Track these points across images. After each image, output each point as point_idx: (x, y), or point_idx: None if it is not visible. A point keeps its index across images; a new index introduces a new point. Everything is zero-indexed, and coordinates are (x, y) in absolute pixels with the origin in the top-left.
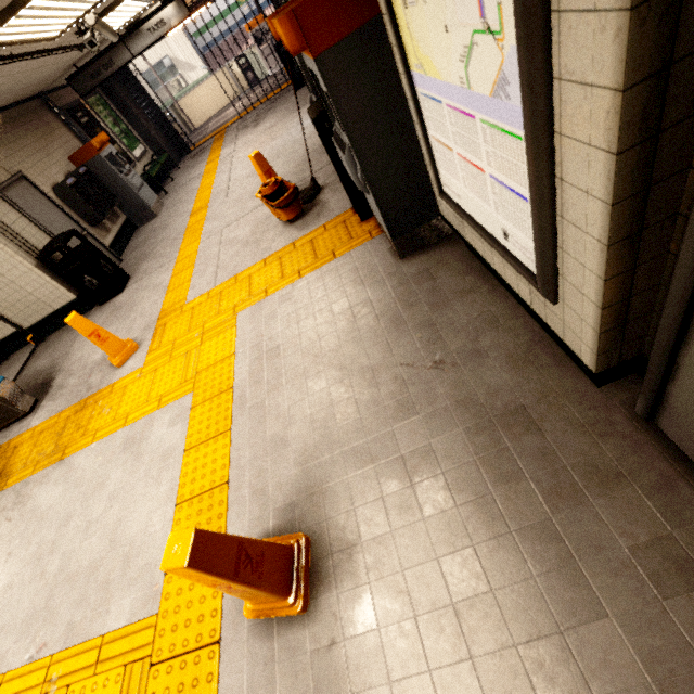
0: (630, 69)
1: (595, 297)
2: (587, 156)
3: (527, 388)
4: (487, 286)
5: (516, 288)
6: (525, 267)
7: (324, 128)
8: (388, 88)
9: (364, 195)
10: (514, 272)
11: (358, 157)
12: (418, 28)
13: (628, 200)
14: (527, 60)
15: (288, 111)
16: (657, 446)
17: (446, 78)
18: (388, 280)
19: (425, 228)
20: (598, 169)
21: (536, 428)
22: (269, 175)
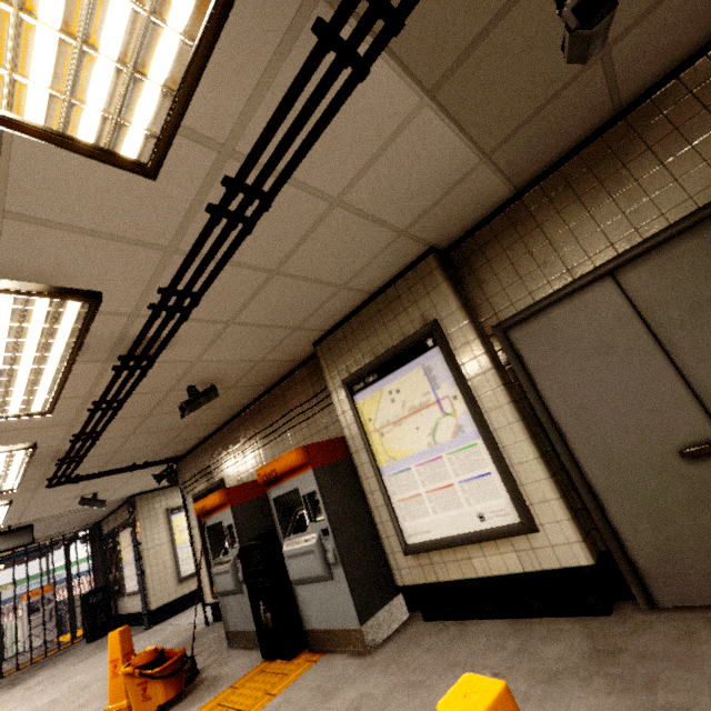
0: (509, 397)
1: (553, 493)
2: (510, 429)
3: (577, 641)
4: (471, 625)
5: (504, 569)
6: (505, 525)
7: (268, 550)
8: (349, 494)
9: (301, 614)
10: (497, 551)
11: (333, 534)
12: (392, 440)
13: (532, 438)
14: (473, 409)
15: (86, 655)
16: (674, 612)
17: (416, 451)
18: (370, 670)
19: (383, 612)
20: (517, 430)
21: (616, 650)
22: (128, 658)
